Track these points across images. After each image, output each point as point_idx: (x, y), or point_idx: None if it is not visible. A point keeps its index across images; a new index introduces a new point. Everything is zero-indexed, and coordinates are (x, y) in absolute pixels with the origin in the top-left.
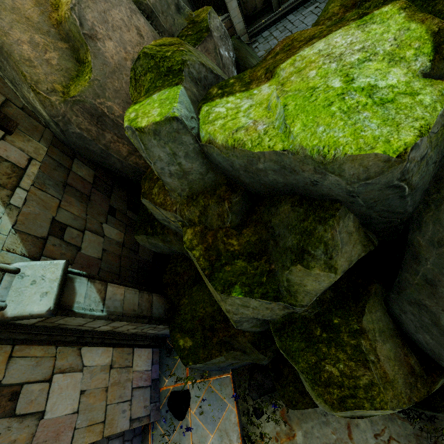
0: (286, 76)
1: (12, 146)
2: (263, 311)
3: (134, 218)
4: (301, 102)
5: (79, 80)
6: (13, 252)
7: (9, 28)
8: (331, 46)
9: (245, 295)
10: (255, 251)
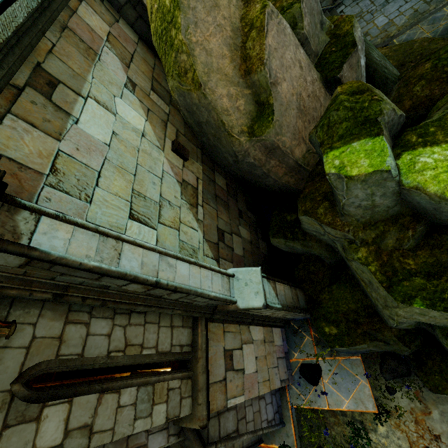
0: None
1: (188, 171)
2: (440, 320)
3: (251, 217)
4: None
5: (260, 120)
6: (208, 257)
7: (215, 87)
8: None
9: (426, 307)
10: (433, 271)
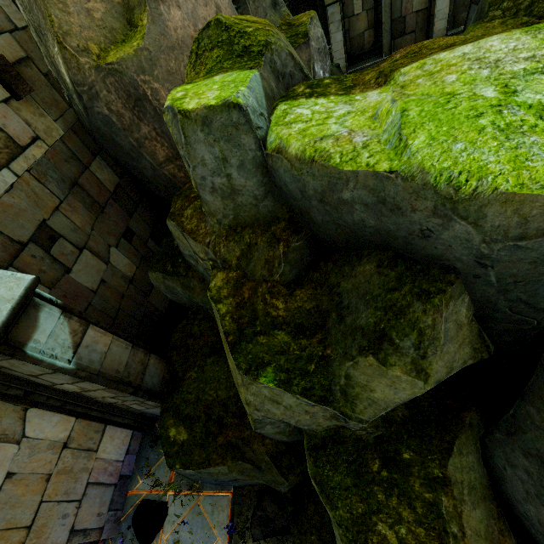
0: (410, 79)
1: (16, 115)
2: (299, 415)
3: (155, 250)
4: (430, 108)
5: (124, 45)
6: None
7: None
8: (483, 50)
9: (278, 384)
10: (307, 324)
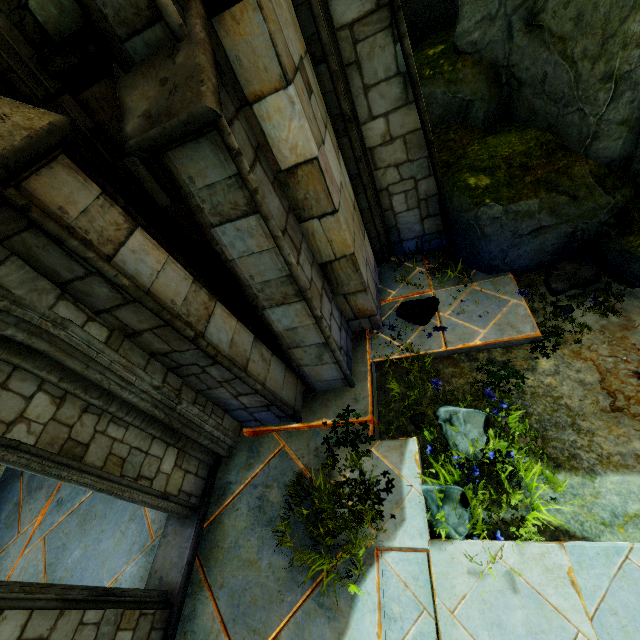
0: None
1: None
2: None
3: None
4: None
5: None
6: None
7: None
8: None
9: None
10: None
